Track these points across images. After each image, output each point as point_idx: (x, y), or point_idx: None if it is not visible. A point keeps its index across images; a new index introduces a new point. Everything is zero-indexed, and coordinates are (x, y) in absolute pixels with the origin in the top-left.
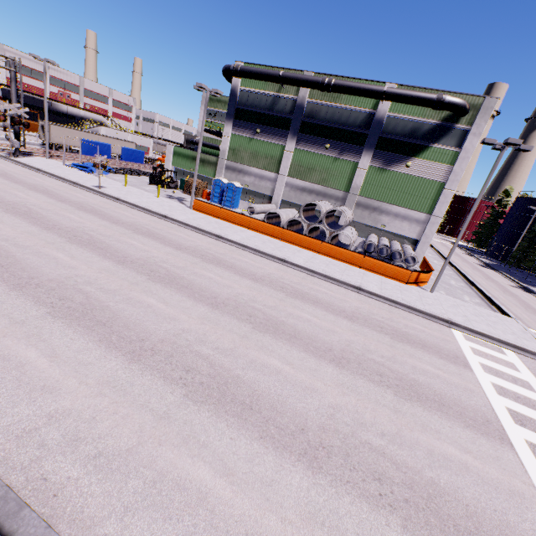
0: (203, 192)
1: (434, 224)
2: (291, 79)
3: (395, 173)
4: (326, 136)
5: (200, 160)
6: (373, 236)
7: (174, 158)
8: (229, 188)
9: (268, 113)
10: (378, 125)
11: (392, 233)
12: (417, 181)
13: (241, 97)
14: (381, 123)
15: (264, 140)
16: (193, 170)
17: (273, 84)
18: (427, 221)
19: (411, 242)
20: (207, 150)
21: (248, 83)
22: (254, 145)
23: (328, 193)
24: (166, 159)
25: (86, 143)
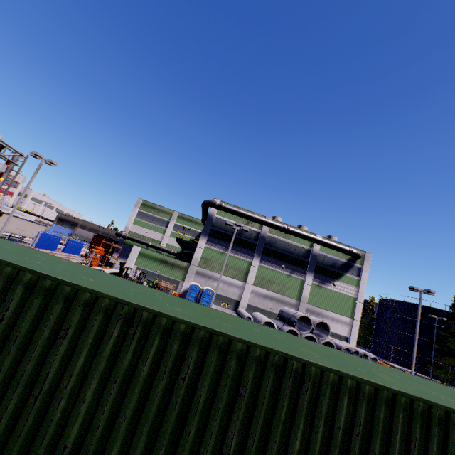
0: (175, 294)
1: (356, 325)
2: (262, 220)
3: (328, 289)
4: (281, 259)
5: (169, 263)
6: (330, 337)
7: (139, 258)
8: (207, 293)
9: (238, 237)
10: (315, 257)
11: (331, 332)
12: (341, 295)
13: (216, 221)
14: (316, 256)
15: (233, 255)
16: (160, 271)
17: (242, 218)
18: (351, 323)
19: (344, 339)
20: (133, 243)
21: (223, 214)
22: (224, 257)
23: (285, 300)
24: (129, 258)
25: (42, 235)
